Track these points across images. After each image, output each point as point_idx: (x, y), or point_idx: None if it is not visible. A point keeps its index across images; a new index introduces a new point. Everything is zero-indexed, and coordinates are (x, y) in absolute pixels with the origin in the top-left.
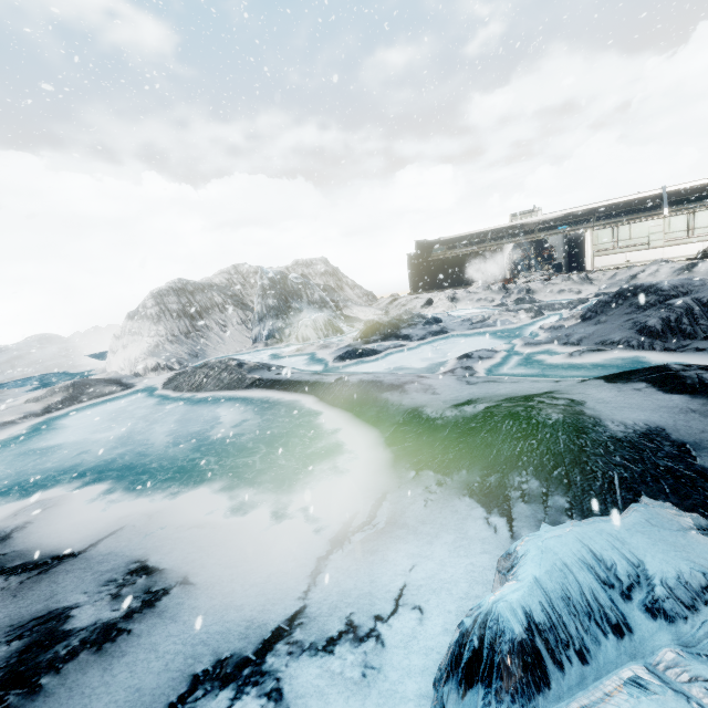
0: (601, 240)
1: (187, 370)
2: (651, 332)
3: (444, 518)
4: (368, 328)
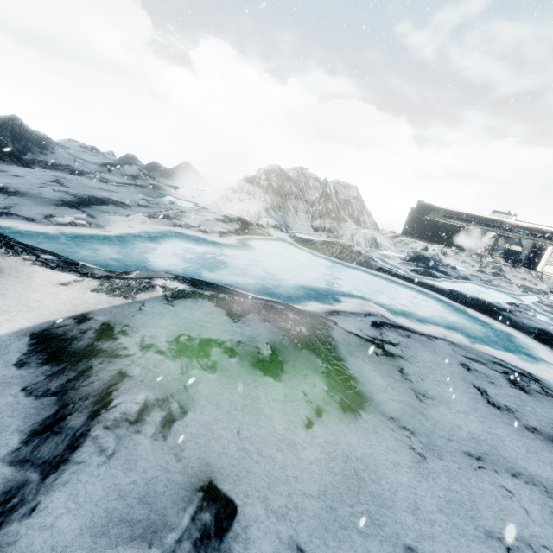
0: None
1: (301, 237)
2: None
3: None
4: (416, 256)
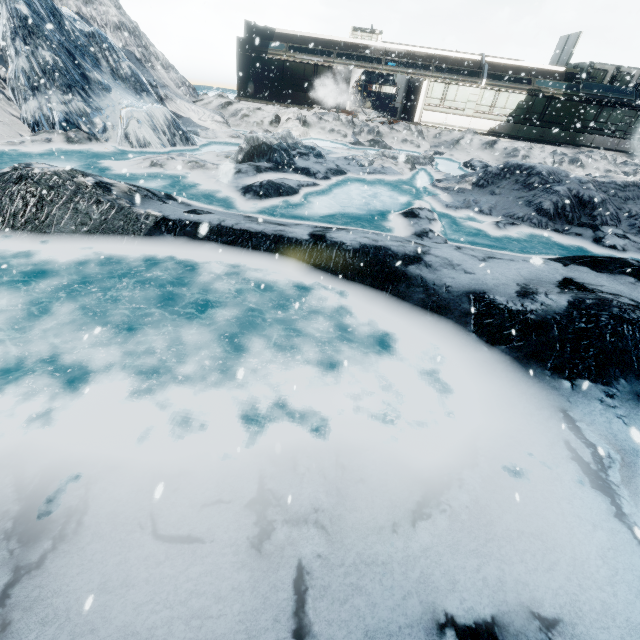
0: (434, 94)
1: None
2: (546, 214)
3: None
4: (253, 148)
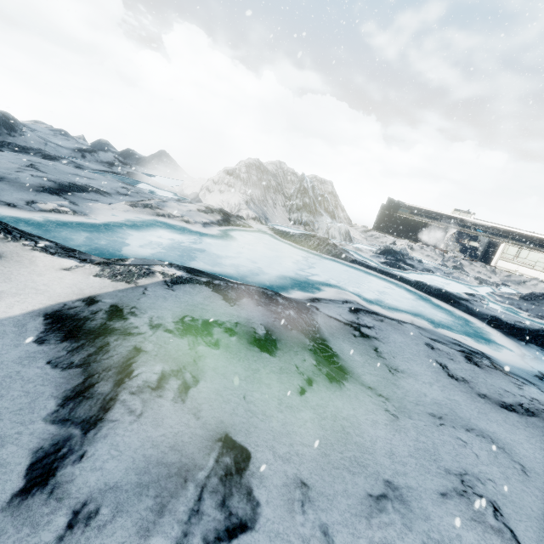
0: (508, 252)
1: (280, 229)
2: None
3: None
4: (386, 249)
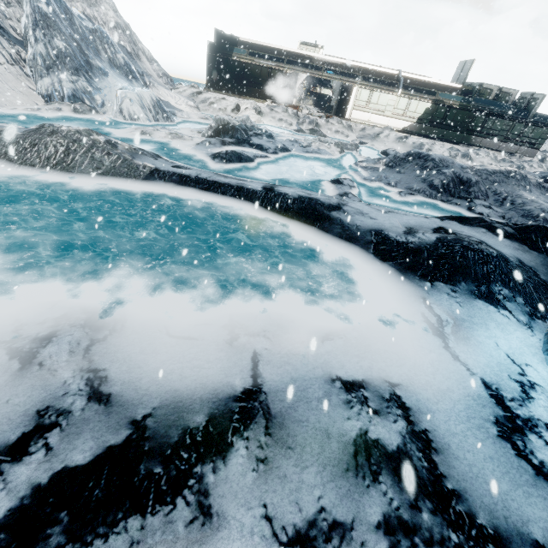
0: (361, 98)
1: None
2: (436, 188)
3: (478, 313)
4: (220, 126)
